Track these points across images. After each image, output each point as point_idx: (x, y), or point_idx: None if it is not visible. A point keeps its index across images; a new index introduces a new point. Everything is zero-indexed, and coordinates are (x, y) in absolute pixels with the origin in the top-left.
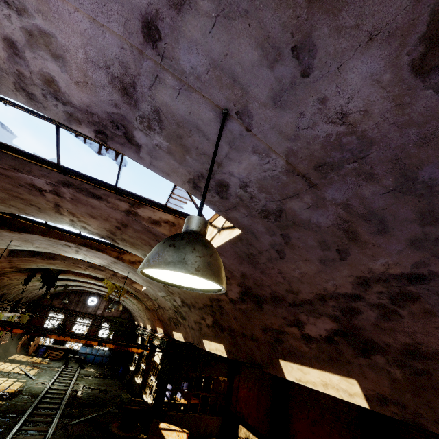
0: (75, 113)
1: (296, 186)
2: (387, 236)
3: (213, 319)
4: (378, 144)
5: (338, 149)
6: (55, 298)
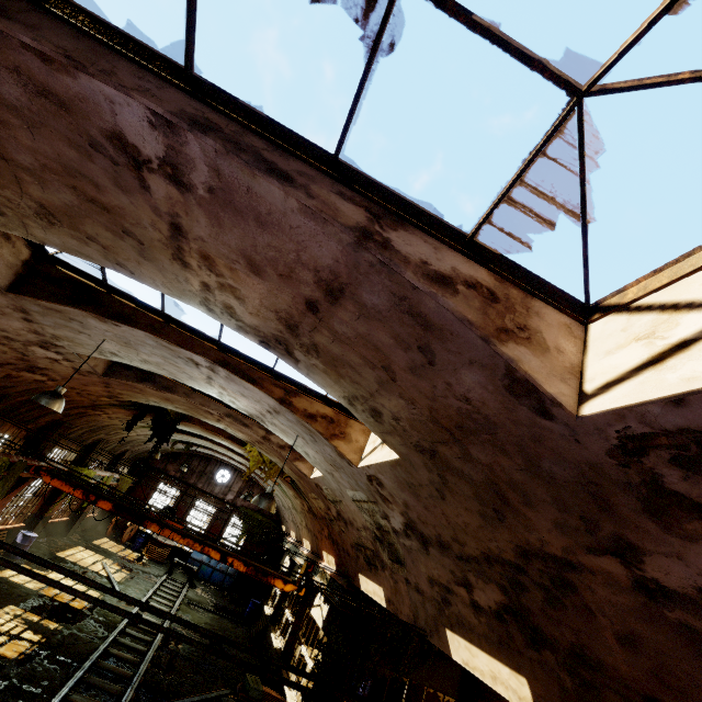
0: None
1: None
2: None
3: (507, 600)
4: None
5: None
6: (172, 460)
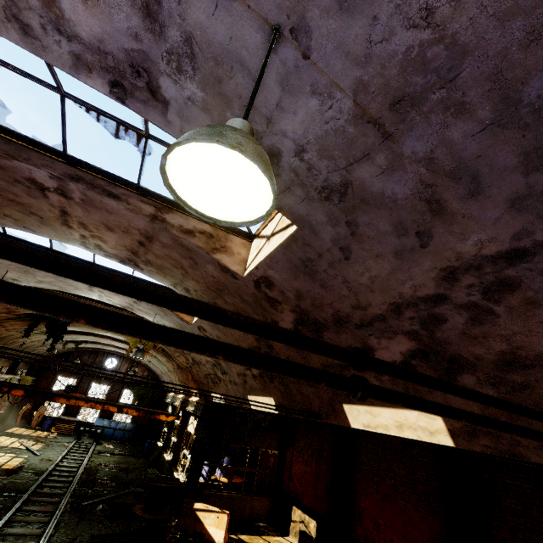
0: (84, 54)
1: (366, 140)
2: (481, 199)
3: None
4: (473, 53)
5: (421, 70)
6: (65, 358)
